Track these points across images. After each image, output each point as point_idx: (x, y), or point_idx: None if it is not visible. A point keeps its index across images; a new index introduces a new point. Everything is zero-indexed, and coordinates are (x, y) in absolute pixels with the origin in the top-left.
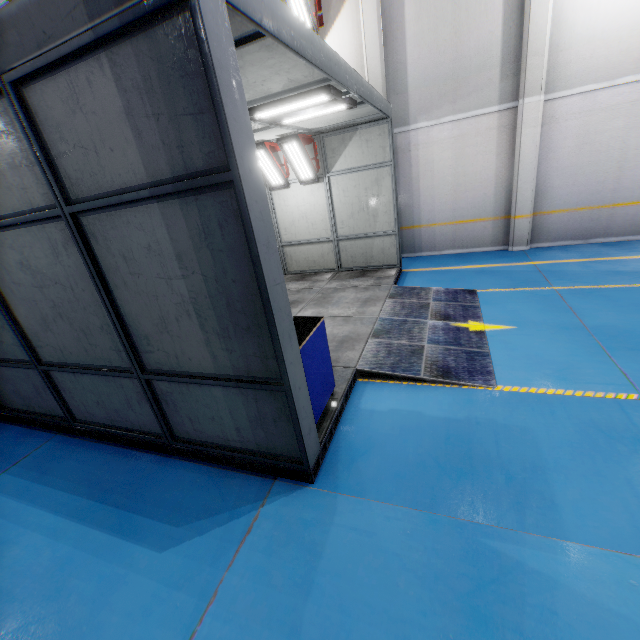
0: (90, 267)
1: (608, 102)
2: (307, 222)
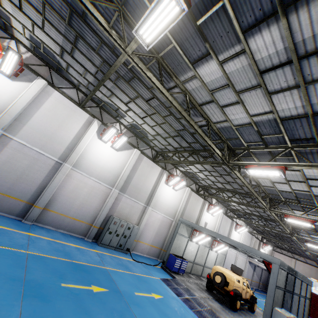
0: (304, 305)
1: (231, 253)
2: (211, 262)
